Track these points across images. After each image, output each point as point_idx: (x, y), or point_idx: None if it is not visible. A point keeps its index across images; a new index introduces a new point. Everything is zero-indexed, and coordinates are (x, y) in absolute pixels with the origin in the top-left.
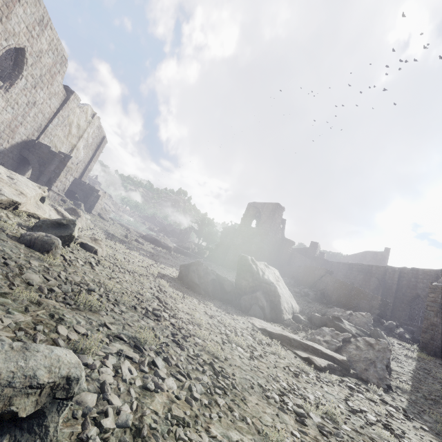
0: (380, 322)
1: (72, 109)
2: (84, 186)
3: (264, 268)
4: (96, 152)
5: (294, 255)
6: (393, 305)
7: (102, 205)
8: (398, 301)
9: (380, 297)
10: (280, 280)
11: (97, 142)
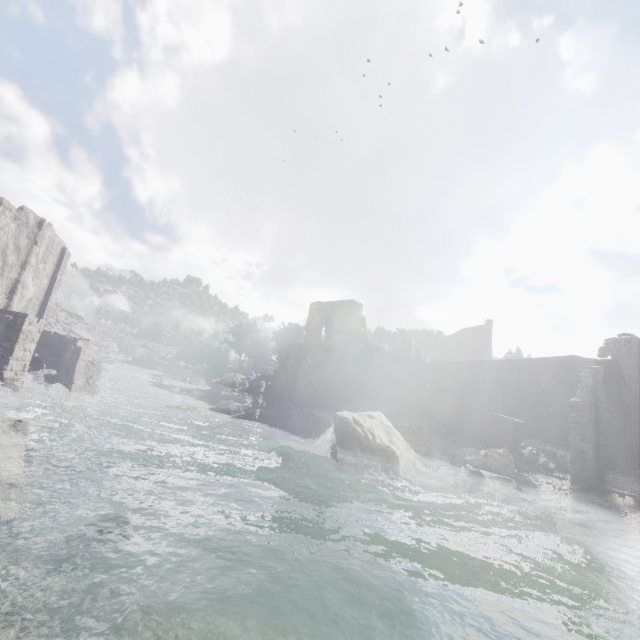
0: (518, 452)
1: (3, 228)
2: (49, 339)
3: (371, 425)
4: (55, 278)
5: (386, 366)
6: (517, 409)
7: (86, 360)
8: (522, 402)
9: (512, 419)
10: (390, 429)
11: (53, 261)
